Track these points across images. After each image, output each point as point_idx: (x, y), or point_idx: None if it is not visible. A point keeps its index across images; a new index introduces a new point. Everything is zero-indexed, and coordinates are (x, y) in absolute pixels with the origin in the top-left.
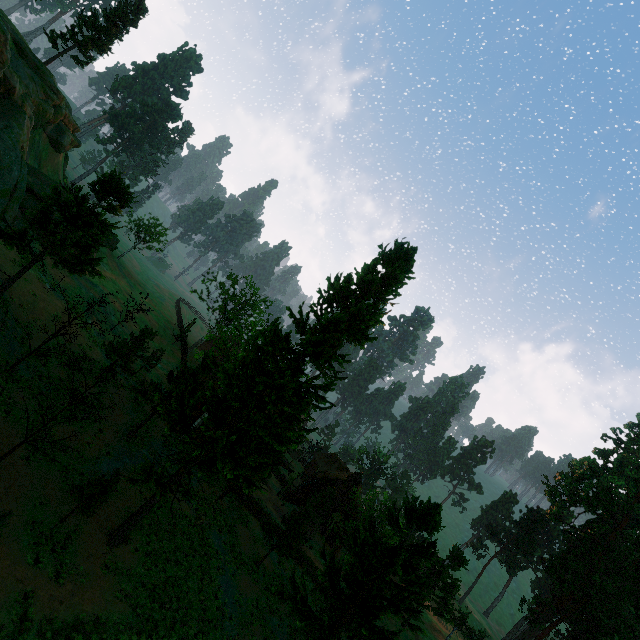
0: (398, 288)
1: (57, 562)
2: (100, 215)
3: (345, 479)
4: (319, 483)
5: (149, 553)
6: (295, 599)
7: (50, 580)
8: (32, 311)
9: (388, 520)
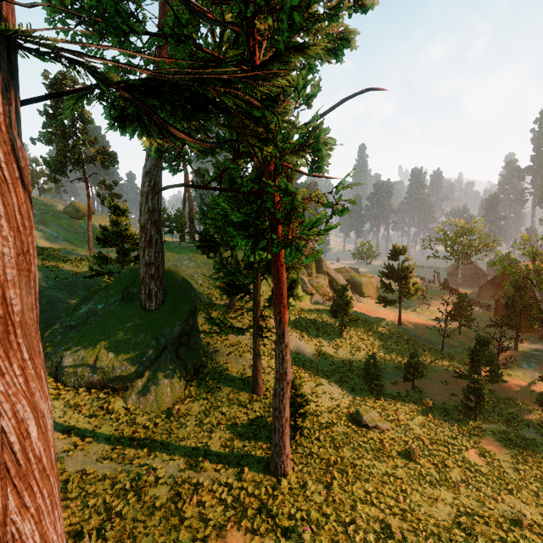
0: None
1: None
2: (409, 266)
3: None
4: None
5: None
6: None
7: None
8: (405, 324)
9: None
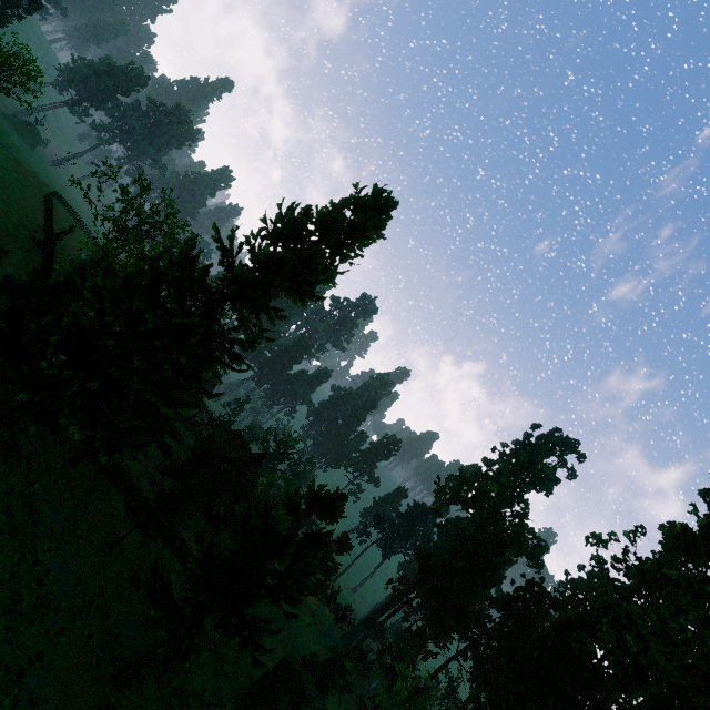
0: (363, 246)
1: None
2: None
3: (245, 459)
4: (213, 460)
5: None
6: (154, 587)
7: None
8: None
9: (287, 507)
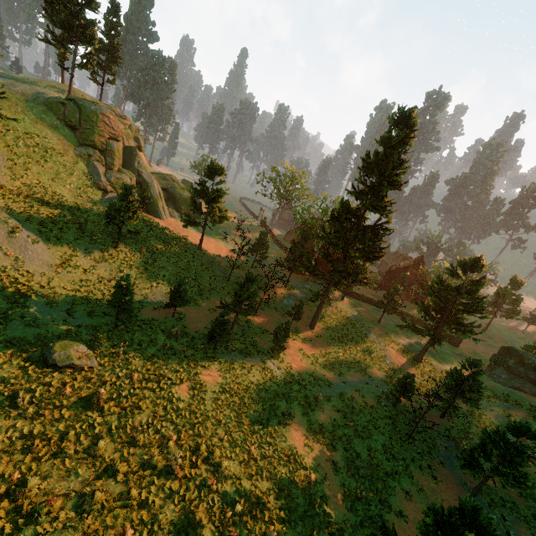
0: (411, 140)
1: (300, 338)
2: (221, 189)
3: (412, 264)
4: (394, 273)
5: (328, 329)
6: (408, 326)
7: (302, 343)
8: (209, 250)
9: (450, 275)
